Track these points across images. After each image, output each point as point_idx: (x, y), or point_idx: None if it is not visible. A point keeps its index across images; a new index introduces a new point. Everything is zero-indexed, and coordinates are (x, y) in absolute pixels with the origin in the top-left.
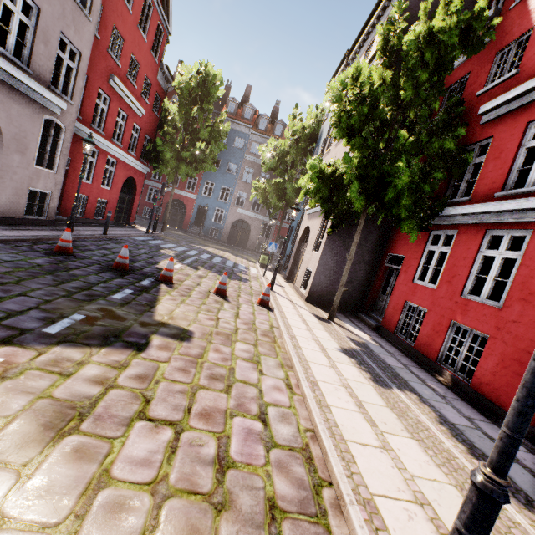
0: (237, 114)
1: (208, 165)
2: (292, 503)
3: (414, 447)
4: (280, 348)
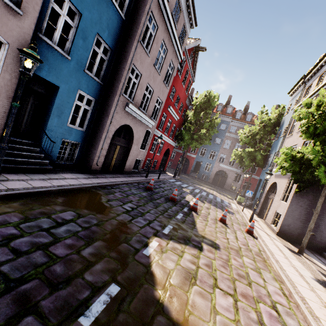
0: (223, 111)
1: (207, 141)
2: None
3: None
4: (270, 266)
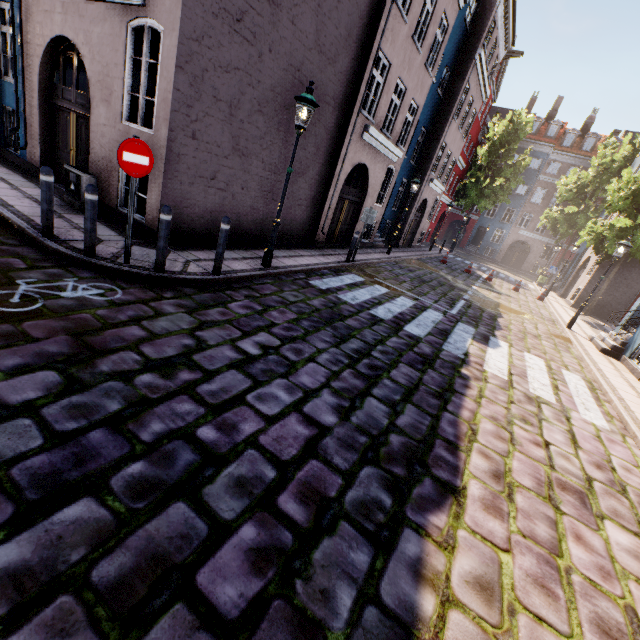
0: (539, 132)
1: (503, 199)
2: (547, 319)
3: (591, 331)
4: (548, 310)
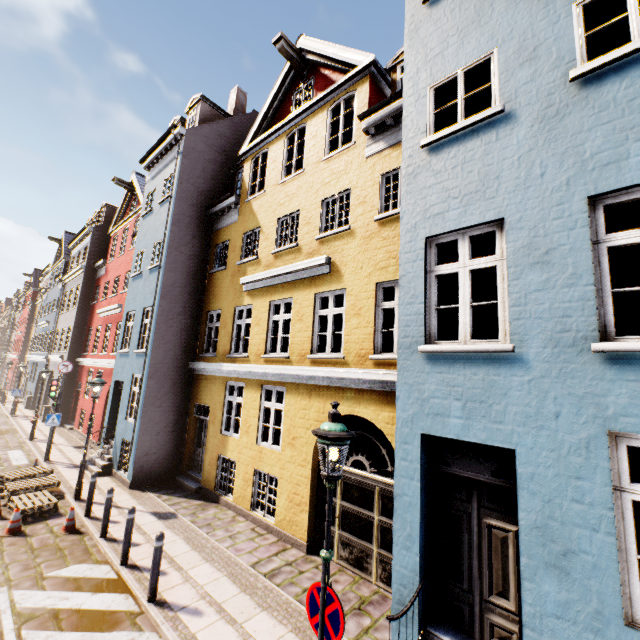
0: None
1: None
2: None
3: None
4: None
